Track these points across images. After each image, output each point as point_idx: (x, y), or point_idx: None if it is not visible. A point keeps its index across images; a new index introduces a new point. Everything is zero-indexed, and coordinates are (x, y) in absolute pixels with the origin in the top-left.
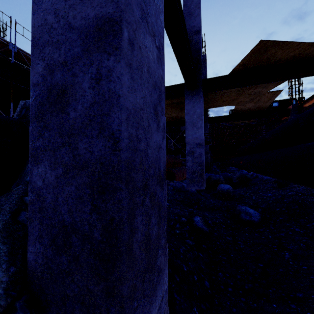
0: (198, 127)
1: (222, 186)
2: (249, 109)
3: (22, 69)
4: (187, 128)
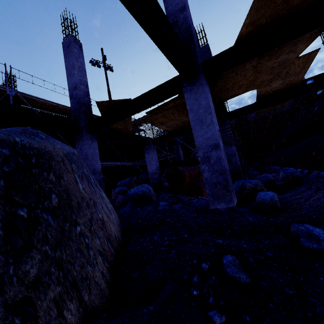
0: (208, 123)
1: (261, 195)
2: (277, 89)
3: (27, 111)
4: (193, 128)
